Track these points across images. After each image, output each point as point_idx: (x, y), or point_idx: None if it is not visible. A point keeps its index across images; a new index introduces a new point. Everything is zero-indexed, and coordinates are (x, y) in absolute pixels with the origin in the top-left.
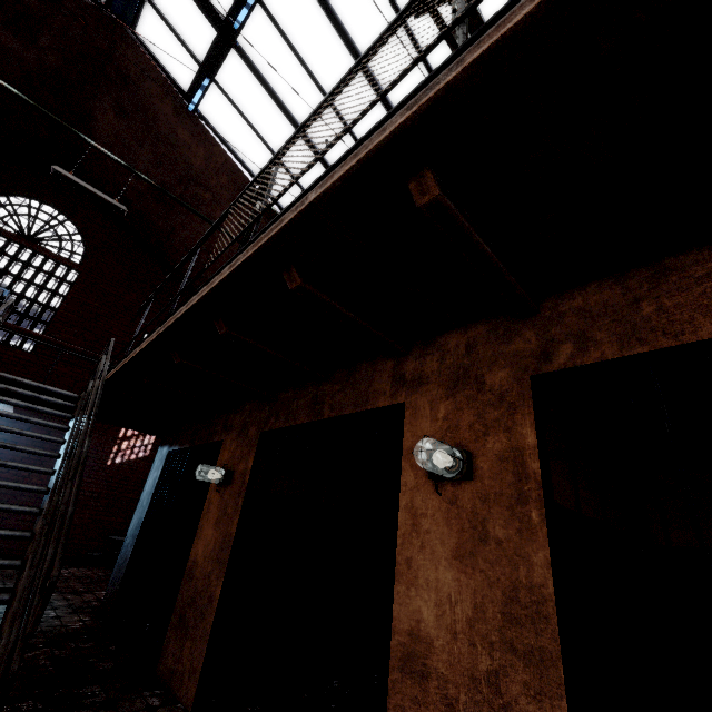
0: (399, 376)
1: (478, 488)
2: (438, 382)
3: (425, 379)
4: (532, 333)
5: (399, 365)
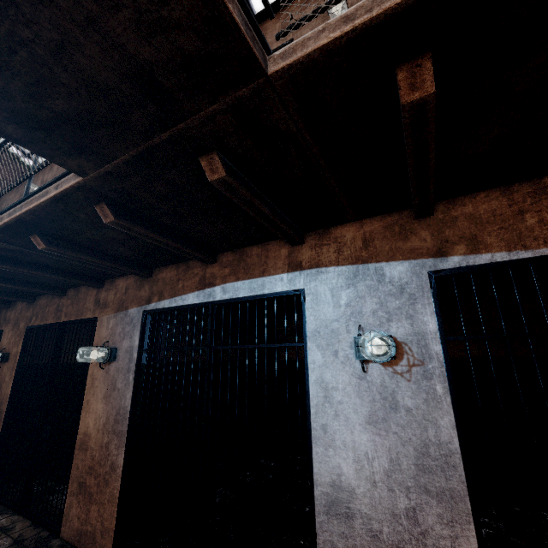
0: (5, 317)
1: (8, 365)
2: (12, 323)
3: (10, 321)
4: (32, 310)
5: (7, 312)
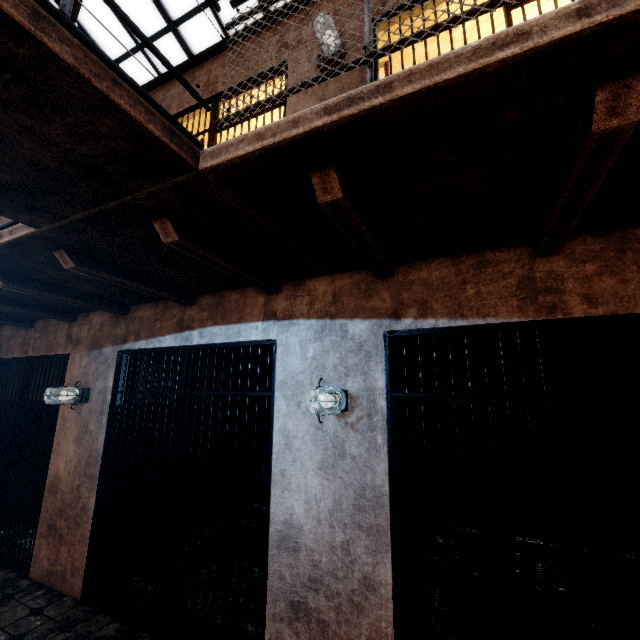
0: None
1: None
2: None
3: None
4: None
5: None
